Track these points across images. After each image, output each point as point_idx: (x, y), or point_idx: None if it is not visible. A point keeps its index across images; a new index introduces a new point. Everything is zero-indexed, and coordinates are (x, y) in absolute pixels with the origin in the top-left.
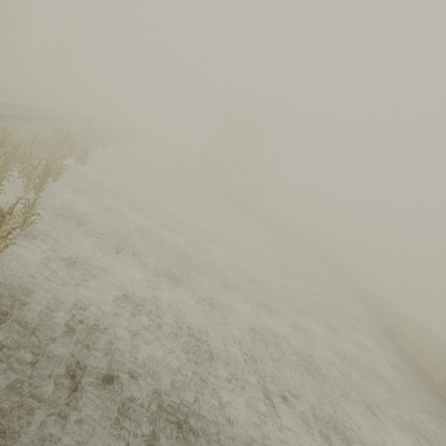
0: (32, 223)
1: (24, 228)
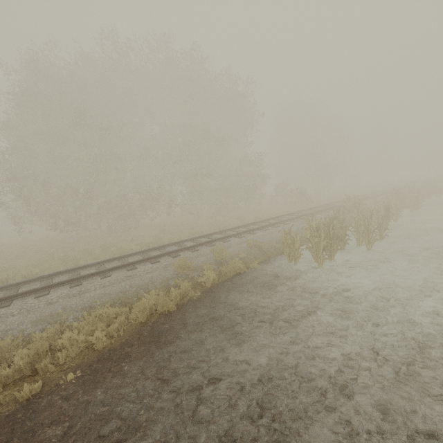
0: (385, 236)
1: (382, 240)
